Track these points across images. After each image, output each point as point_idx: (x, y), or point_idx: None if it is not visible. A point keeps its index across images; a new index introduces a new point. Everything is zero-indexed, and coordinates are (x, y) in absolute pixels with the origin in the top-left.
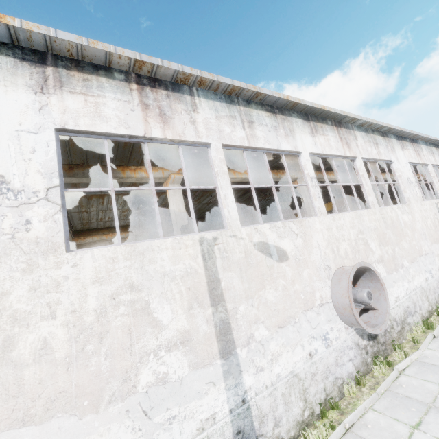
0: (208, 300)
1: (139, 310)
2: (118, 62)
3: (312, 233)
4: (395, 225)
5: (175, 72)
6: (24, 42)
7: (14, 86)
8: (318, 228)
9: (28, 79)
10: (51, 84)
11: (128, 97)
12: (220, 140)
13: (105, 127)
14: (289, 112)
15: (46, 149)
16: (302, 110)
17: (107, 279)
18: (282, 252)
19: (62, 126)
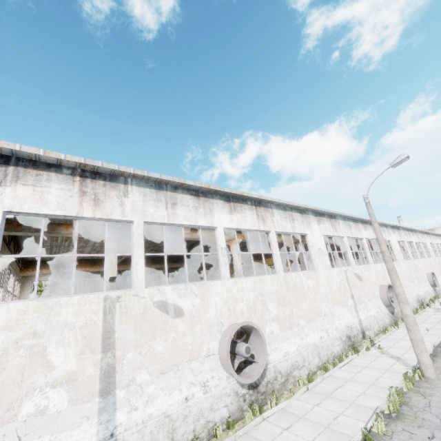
0: (100, 347)
1: (36, 353)
2: (67, 163)
3: (212, 294)
4: (298, 289)
5: (112, 170)
6: None
7: None
8: (219, 290)
9: None
10: (9, 178)
11: (70, 187)
12: (143, 218)
13: (45, 209)
14: (212, 195)
15: None
16: (224, 194)
17: (15, 327)
18: (180, 309)
19: (9, 209)
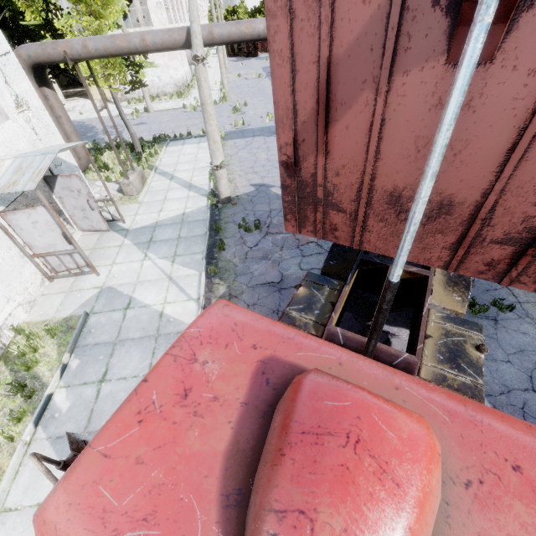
0: None
1: None
2: None
3: None
4: None
5: None
6: None
7: None
8: None
9: None
10: None
11: None
12: None
13: None
14: None
15: None
16: None
17: None
18: None
19: None
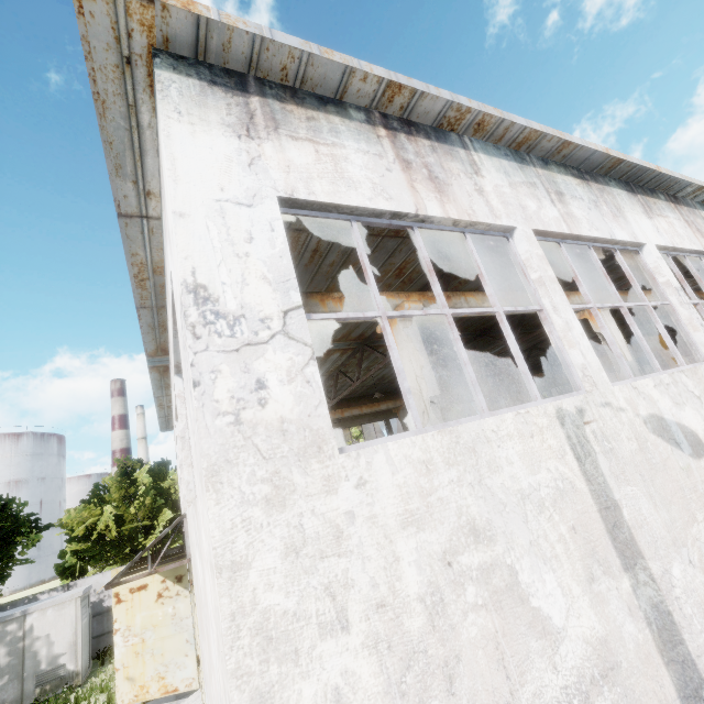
0: (614, 554)
1: (502, 591)
2: (358, 88)
3: None
4: None
5: (445, 106)
6: (215, 53)
7: (205, 124)
8: None
9: (224, 114)
10: (260, 123)
11: (378, 149)
12: (527, 222)
13: (354, 197)
14: (604, 179)
15: (269, 234)
16: (622, 176)
17: (425, 515)
18: (692, 435)
19: (288, 194)
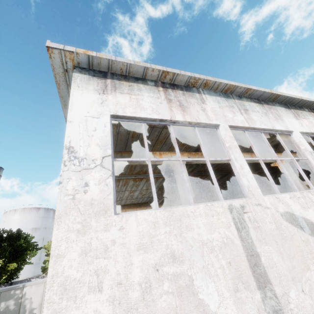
0: (253, 279)
1: (183, 287)
2: (151, 74)
3: None
4: None
5: (188, 78)
6: (95, 66)
7: (87, 90)
8: None
9: (95, 86)
10: (109, 88)
11: (157, 95)
12: (226, 122)
13: (143, 113)
14: (272, 103)
15: (103, 128)
16: (282, 101)
17: (149, 246)
18: (312, 224)
19: (114, 113)
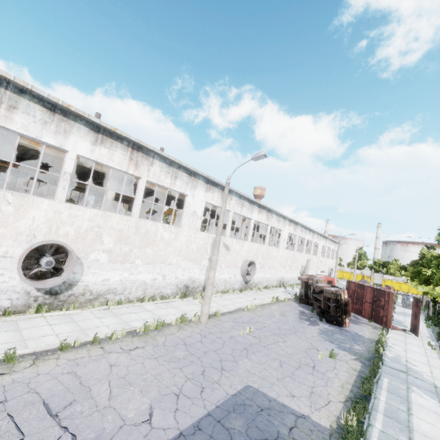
0: None
1: None
2: None
3: (32, 208)
4: (148, 235)
5: None
6: None
7: None
8: (44, 208)
9: None
10: None
11: None
12: None
13: None
14: (76, 118)
15: None
16: (93, 122)
17: None
18: None
19: None
